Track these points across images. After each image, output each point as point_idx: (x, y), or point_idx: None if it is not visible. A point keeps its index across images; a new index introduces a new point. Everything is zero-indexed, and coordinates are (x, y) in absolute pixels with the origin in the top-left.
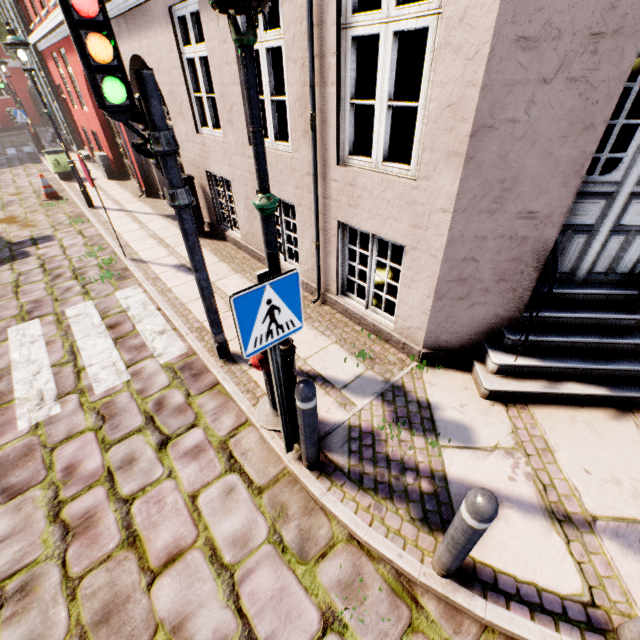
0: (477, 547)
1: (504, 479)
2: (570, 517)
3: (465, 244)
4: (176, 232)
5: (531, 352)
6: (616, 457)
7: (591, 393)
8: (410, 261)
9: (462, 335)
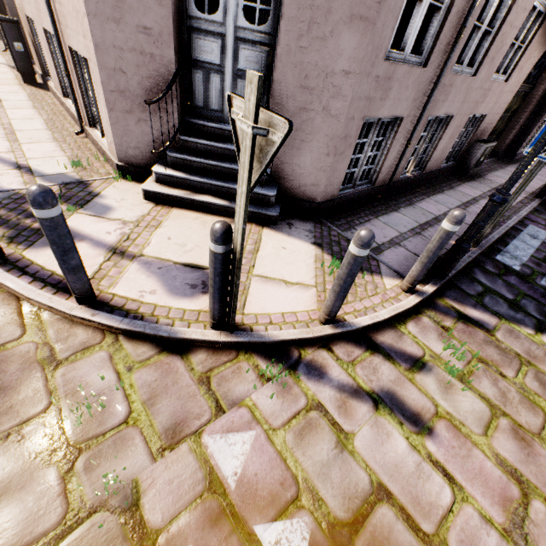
0: (35, 253)
1: (103, 232)
2: (125, 253)
3: (110, 53)
4: (10, 77)
5: (187, 170)
6: (200, 237)
7: (215, 202)
8: (93, 74)
9: (144, 152)
